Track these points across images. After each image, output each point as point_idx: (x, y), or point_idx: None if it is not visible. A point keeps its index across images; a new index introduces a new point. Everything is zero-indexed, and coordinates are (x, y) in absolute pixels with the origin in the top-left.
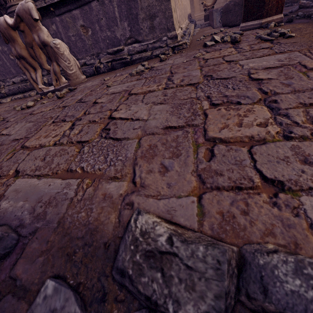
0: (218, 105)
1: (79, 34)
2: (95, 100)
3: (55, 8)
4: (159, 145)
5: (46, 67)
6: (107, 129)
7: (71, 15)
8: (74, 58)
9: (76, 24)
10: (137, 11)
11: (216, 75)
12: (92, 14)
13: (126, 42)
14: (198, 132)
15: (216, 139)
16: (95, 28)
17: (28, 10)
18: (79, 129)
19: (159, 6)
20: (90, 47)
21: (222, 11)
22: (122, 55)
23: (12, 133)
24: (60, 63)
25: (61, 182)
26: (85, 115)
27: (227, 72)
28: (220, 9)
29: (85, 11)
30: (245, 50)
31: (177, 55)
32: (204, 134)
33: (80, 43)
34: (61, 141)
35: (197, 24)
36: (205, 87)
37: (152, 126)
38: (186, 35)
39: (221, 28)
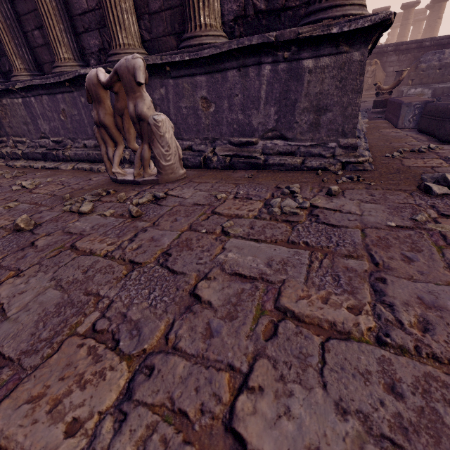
0: None
1: (195, 107)
2: (195, 281)
3: (173, 68)
4: None
5: (132, 146)
6: None
7: (192, 81)
8: (177, 143)
9: (196, 93)
10: (298, 97)
11: None
12: (224, 86)
13: (265, 135)
14: None
15: None
16: (222, 105)
17: (133, 69)
18: (138, 444)
19: (338, 96)
20: (206, 128)
21: (418, 106)
22: (253, 152)
23: (11, 313)
24: (155, 148)
25: None
26: (166, 353)
27: None
28: (416, 104)
29: (215, 80)
30: None
31: (360, 189)
32: None
33: (193, 119)
34: None
35: None
36: None
37: None
38: (361, 139)
39: (417, 134)
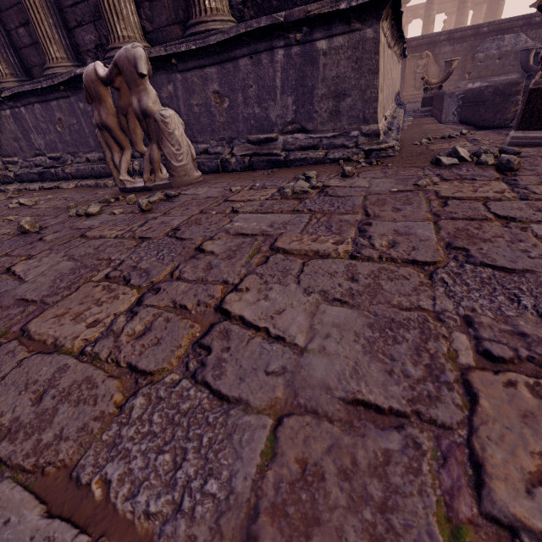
0: (505, 363)
1: (208, 104)
2: (201, 241)
3: (180, 60)
4: (331, 474)
5: (140, 149)
6: (204, 348)
7: (202, 73)
8: (188, 142)
9: (207, 88)
10: (315, 83)
11: (480, 251)
12: (237, 77)
13: (284, 129)
14: (453, 464)
15: (523, 530)
16: (236, 99)
17: (134, 59)
18: (146, 323)
19: (356, 79)
20: (221, 127)
21: (461, 97)
22: (273, 149)
23: (29, 279)
24: (164, 147)
25: (36, 525)
26: (171, 281)
27: (506, 251)
28: (459, 94)
29: (227, 71)
30: (536, 194)
31: (376, 170)
32: (474, 482)
33: (207, 118)
34: (99, 346)
35: (407, 108)
36: (454, 284)
37: (316, 380)
38: (393, 131)
39: (458, 125)
